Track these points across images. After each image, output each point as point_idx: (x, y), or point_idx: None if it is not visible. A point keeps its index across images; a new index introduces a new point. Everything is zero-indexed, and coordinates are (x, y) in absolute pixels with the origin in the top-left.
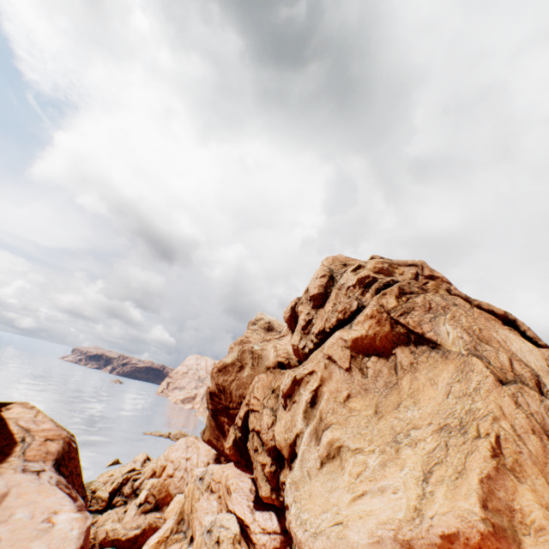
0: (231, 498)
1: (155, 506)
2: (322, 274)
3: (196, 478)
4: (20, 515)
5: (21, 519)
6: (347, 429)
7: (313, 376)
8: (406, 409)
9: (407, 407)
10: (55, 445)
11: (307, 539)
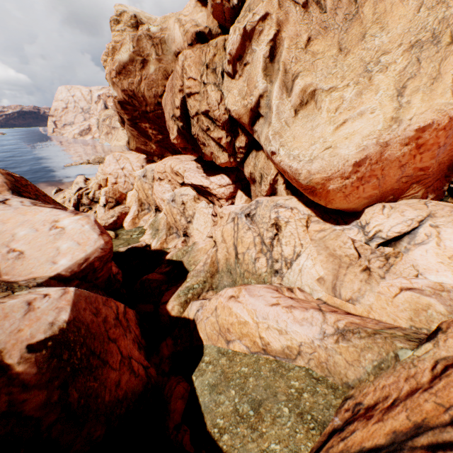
0: (185, 177)
1: (117, 203)
2: None
3: (140, 177)
4: (22, 233)
5: (27, 235)
6: (317, 73)
7: (267, 22)
8: (372, 38)
9: (374, 36)
10: None
11: (303, 167)
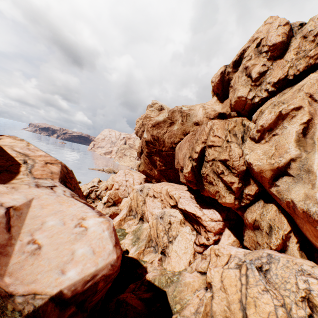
0: (180, 202)
1: (113, 204)
2: (285, 22)
3: (138, 190)
4: (51, 223)
5: (54, 226)
6: None
7: (301, 111)
8: None
9: None
10: (55, 168)
11: None
